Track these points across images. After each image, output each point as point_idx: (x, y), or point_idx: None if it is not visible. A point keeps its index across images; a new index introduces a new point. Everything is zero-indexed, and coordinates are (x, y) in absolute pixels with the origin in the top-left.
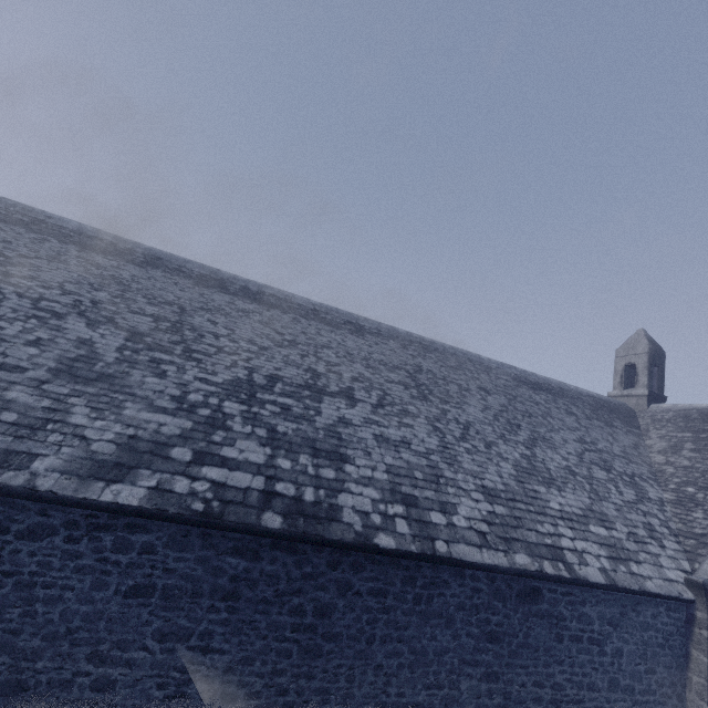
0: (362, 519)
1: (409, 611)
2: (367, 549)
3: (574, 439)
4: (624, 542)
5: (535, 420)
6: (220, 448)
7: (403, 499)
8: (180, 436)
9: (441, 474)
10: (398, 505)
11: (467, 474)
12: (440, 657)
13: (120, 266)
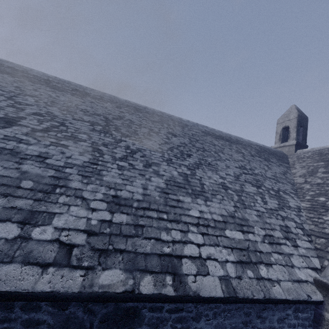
0: None
1: None
2: None
3: (236, 166)
4: (258, 244)
5: (207, 153)
6: None
7: None
8: None
9: (65, 184)
10: None
11: (102, 185)
12: None
13: None
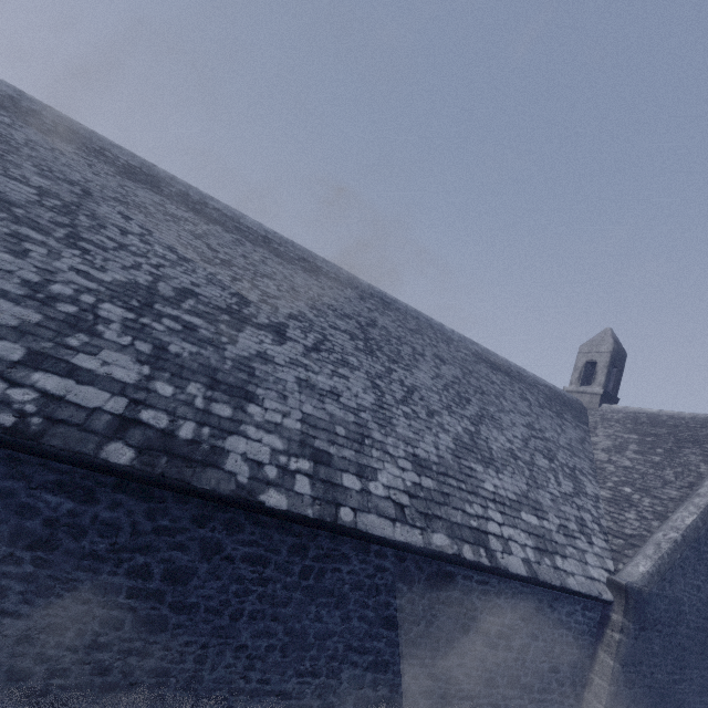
0: (251, 469)
1: (293, 585)
2: (248, 506)
3: (523, 424)
4: (554, 534)
5: (487, 398)
6: (73, 354)
7: (313, 454)
8: (15, 328)
9: (369, 434)
10: (305, 460)
11: (399, 439)
12: (323, 641)
13: (14, 125)
